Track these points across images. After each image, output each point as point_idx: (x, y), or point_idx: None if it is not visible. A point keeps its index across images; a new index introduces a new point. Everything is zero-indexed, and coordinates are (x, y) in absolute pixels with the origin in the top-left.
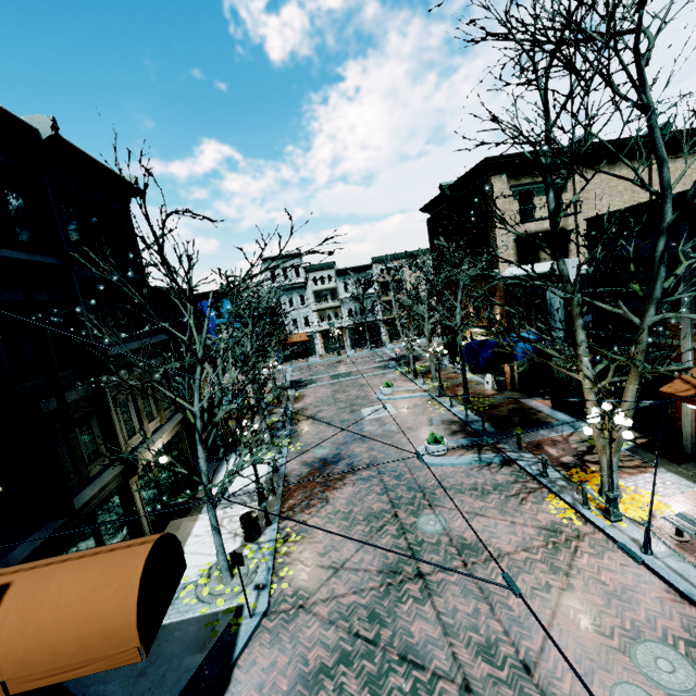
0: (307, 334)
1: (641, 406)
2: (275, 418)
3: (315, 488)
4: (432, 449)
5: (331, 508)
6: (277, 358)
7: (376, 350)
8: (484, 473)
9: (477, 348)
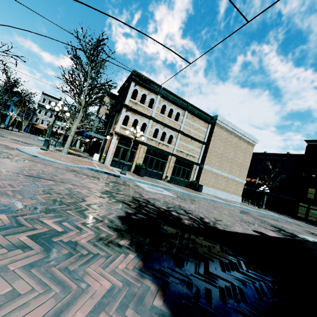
0: (45, 128)
1: (78, 128)
2: None
3: None
4: (39, 137)
5: None
6: (26, 130)
7: None
8: None
9: None
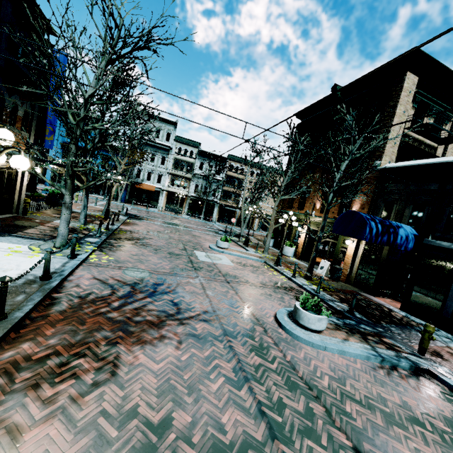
0: (155, 188)
1: None
2: (93, 226)
3: (100, 330)
4: (310, 318)
5: (115, 396)
6: (122, 197)
7: (207, 222)
8: (402, 384)
9: (366, 217)
